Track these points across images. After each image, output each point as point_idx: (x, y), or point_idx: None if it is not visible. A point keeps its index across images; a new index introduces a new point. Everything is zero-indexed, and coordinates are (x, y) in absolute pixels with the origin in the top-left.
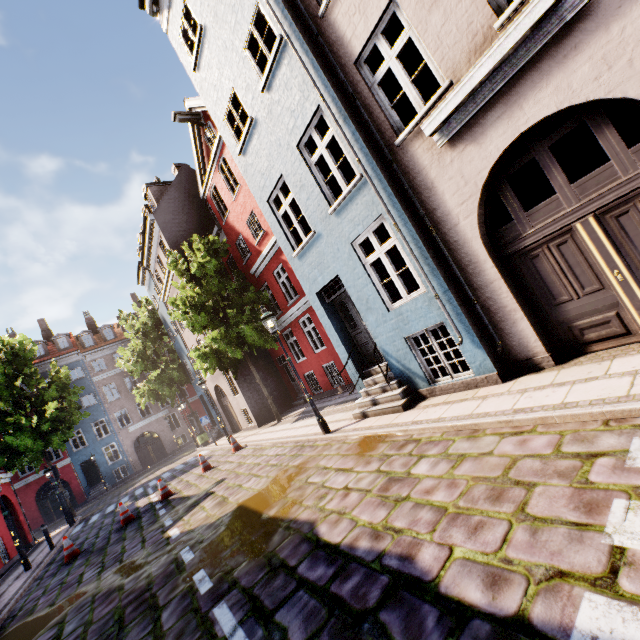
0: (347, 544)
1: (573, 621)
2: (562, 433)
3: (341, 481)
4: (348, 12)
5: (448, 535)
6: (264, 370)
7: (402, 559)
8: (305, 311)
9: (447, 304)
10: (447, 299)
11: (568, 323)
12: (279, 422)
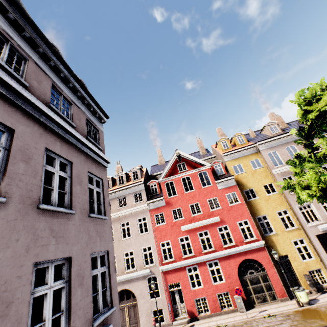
0: None
1: None
2: None
3: None
4: None
5: None
6: None
7: None
8: None
9: None
10: None
11: None
12: None
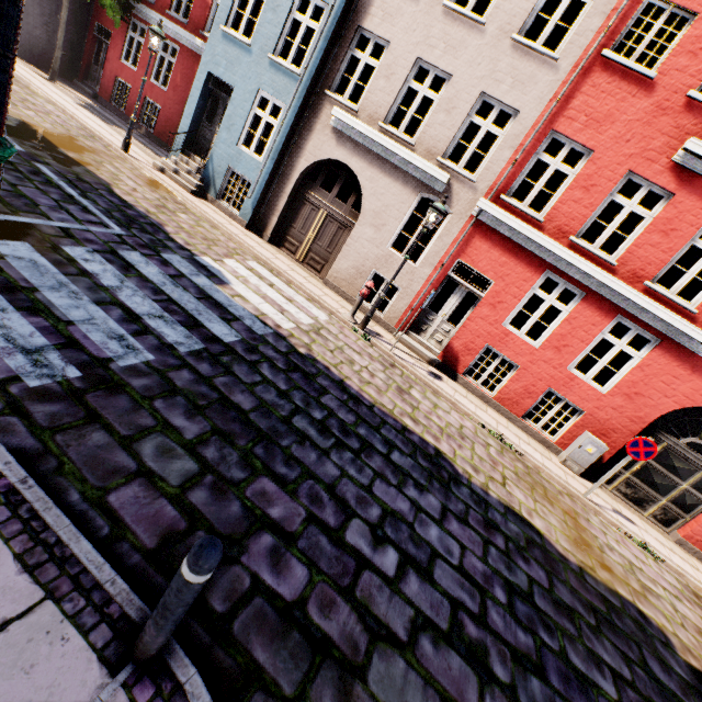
0: (132, 204)
1: (202, 257)
2: (241, 249)
3: (132, 184)
4: (383, 4)
5: (181, 232)
6: (71, 13)
7: (159, 224)
8: (179, 42)
9: (262, 179)
10: (264, 177)
11: (287, 235)
12: (53, 82)
